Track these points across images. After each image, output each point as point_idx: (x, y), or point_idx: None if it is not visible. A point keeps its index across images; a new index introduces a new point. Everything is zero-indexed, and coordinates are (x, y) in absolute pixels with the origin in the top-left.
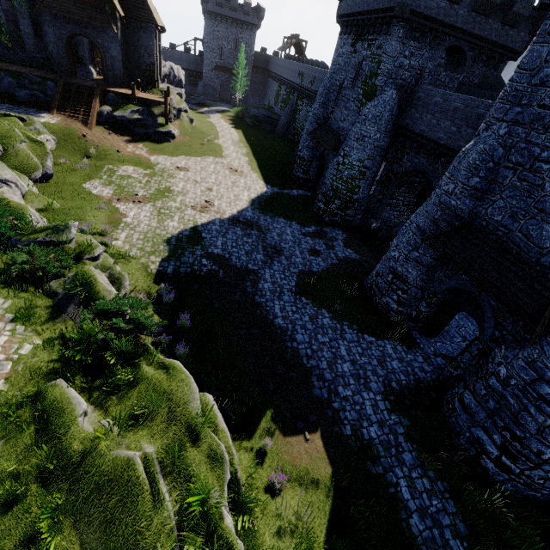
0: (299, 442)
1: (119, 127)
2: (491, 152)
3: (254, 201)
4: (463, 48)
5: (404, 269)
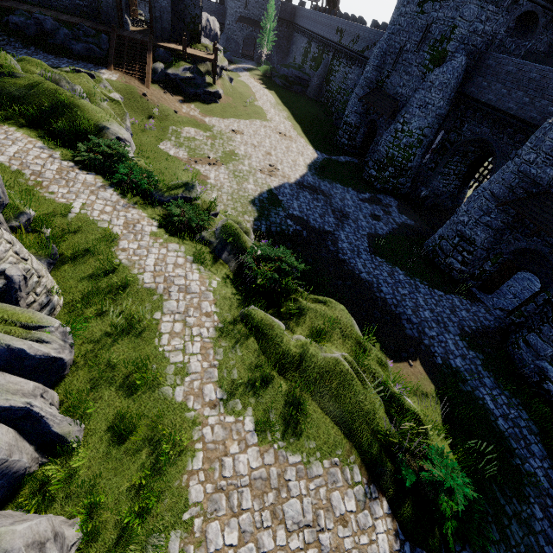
0: (405, 367)
1: (171, 86)
2: None
3: (311, 167)
4: (537, 14)
5: (472, 232)
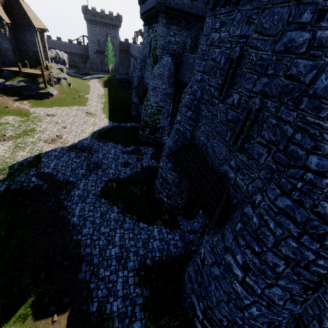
0: (46, 324)
1: (10, 91)
2: (195, 93)
3: (95, 133)
4: None
5: (166, 174)
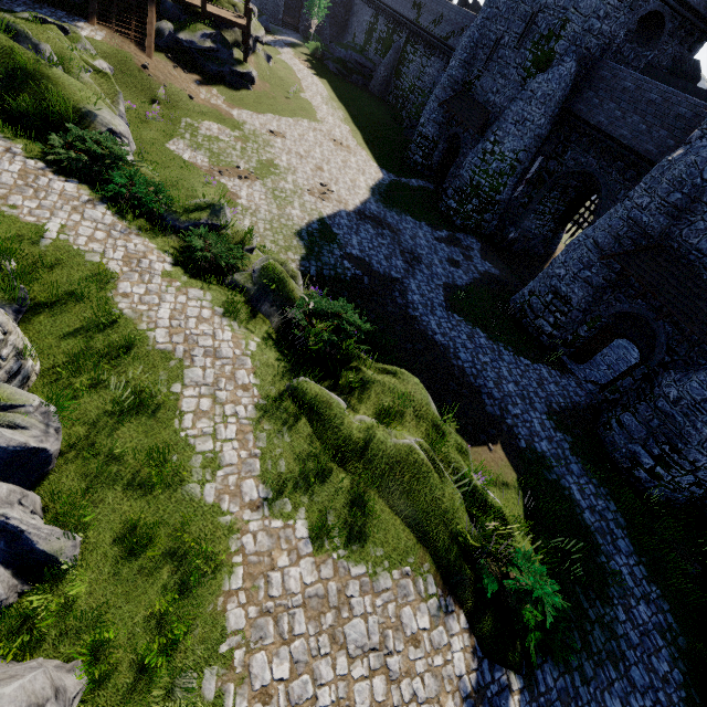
0: (485, 452)
1: (183, 58)
2: (702, 166)
3: (374, 190)
4: (665, 17)
5: (569, 289)
